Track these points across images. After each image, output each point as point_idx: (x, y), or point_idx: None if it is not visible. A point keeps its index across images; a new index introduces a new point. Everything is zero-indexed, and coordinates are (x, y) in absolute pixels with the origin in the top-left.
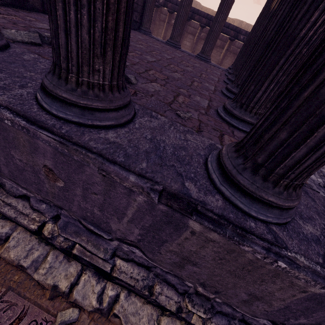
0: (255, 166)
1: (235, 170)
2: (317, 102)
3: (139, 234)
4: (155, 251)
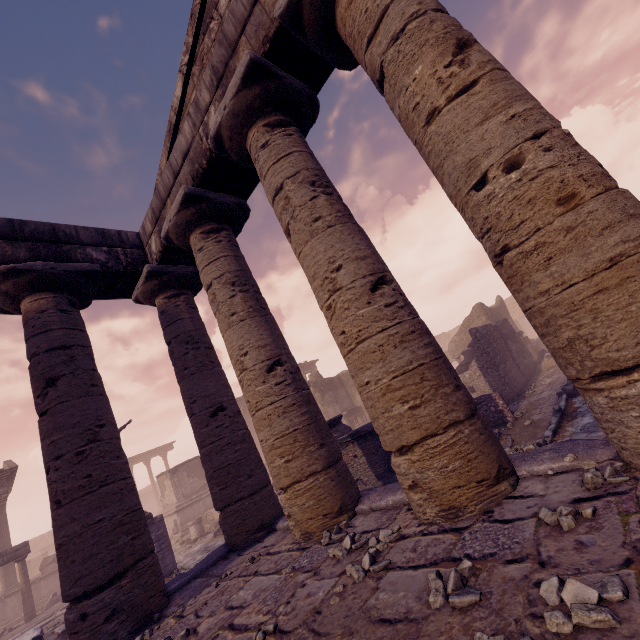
0: (9, 586)
1: (7, 589)
2: (8, 578)
3: (1, 615)
4: (7, 615)
